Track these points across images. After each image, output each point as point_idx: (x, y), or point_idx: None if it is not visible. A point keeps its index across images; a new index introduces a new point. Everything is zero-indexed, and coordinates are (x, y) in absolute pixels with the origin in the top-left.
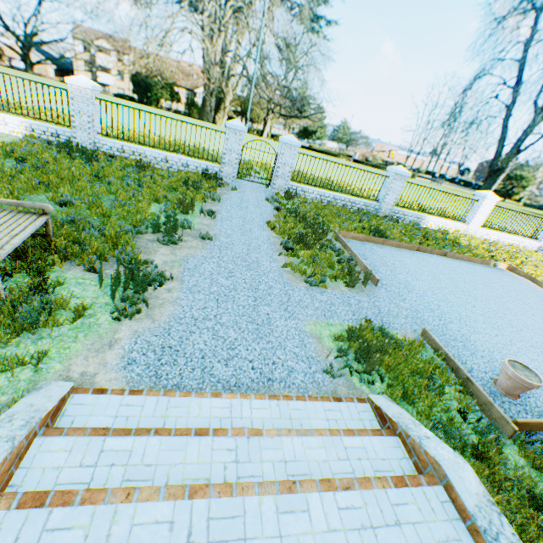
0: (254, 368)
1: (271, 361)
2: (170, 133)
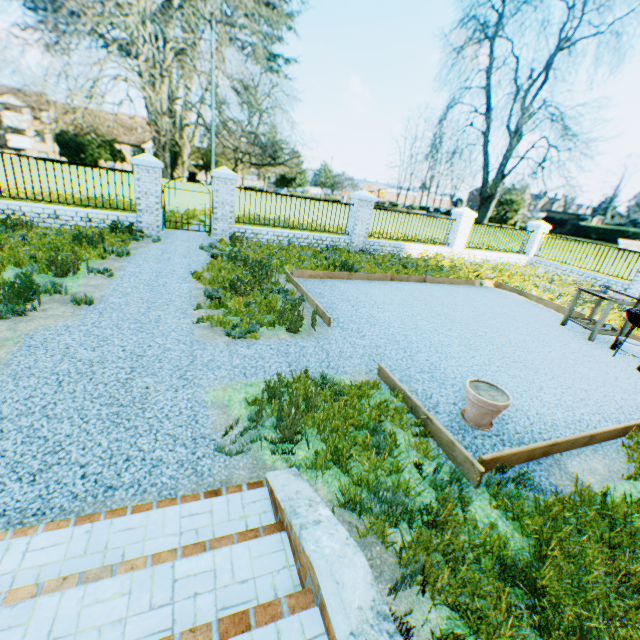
0: (87, 475)
1: (123, 458)
2: (56, 179)
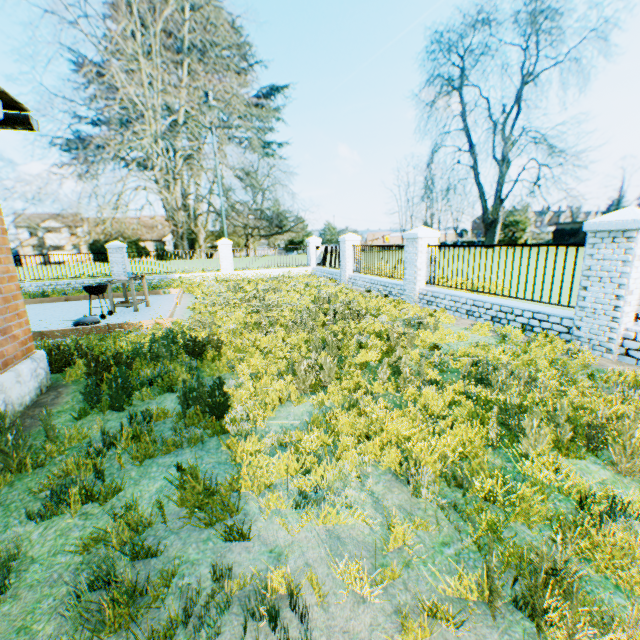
0: None
1: None
2: None
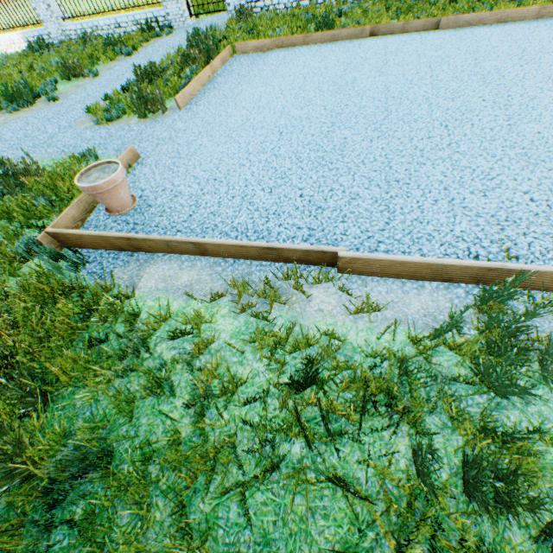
0: None
1: None
2: None
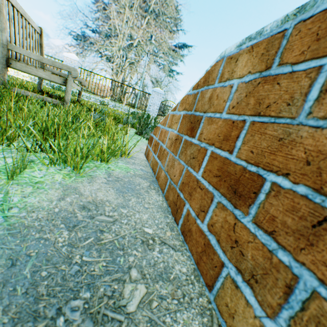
0: None
1: None
2: (119, 91)
